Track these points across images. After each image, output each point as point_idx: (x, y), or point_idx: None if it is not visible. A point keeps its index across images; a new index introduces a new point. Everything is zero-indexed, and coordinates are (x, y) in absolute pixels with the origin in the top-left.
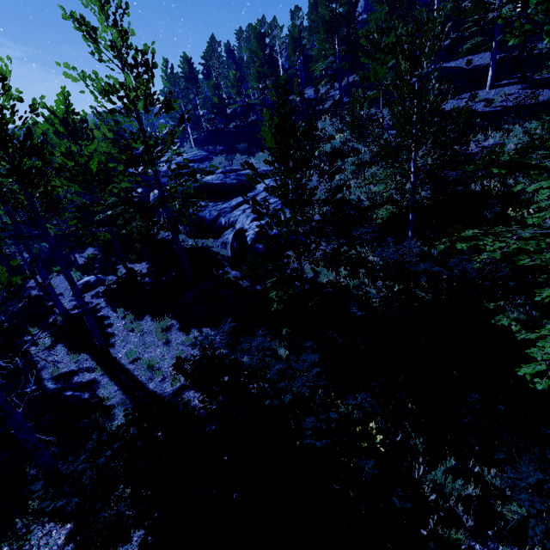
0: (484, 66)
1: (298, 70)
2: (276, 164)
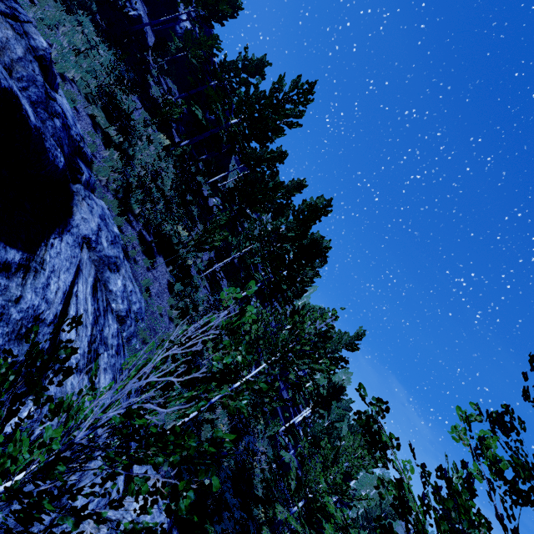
0: (236, 266)
1: (182, 13)
2: (92, 130)
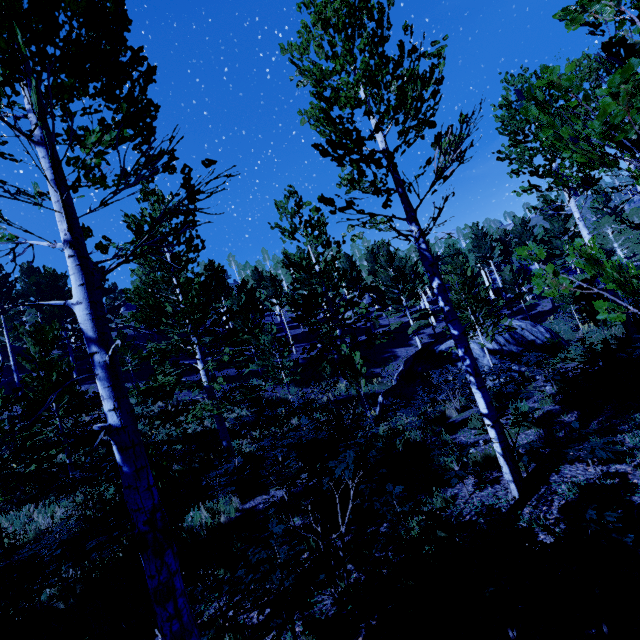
0: None
1: None
2: None
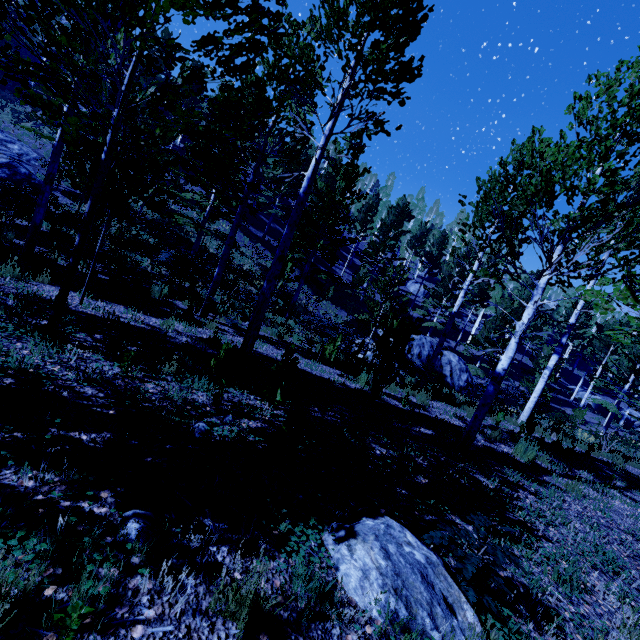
0: None
1: None
2: None
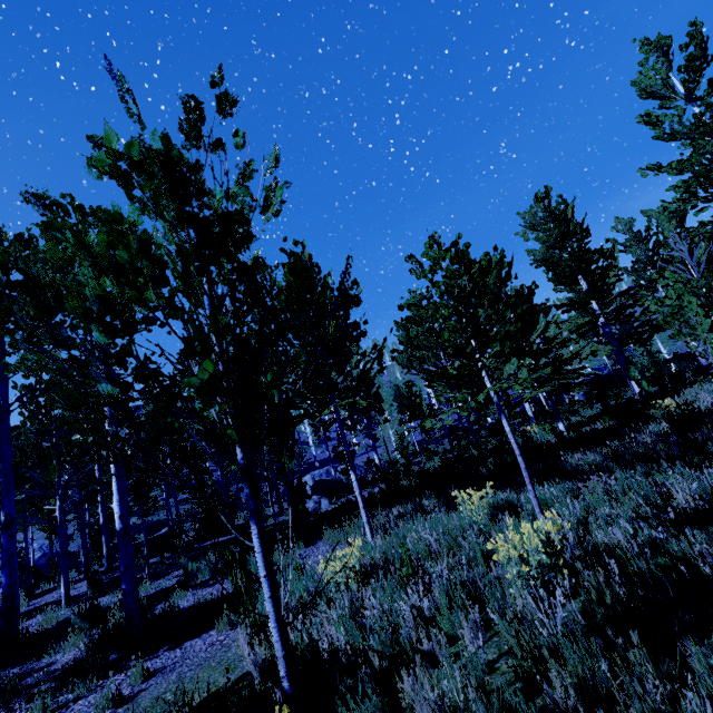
0: None
1: None
2: None
